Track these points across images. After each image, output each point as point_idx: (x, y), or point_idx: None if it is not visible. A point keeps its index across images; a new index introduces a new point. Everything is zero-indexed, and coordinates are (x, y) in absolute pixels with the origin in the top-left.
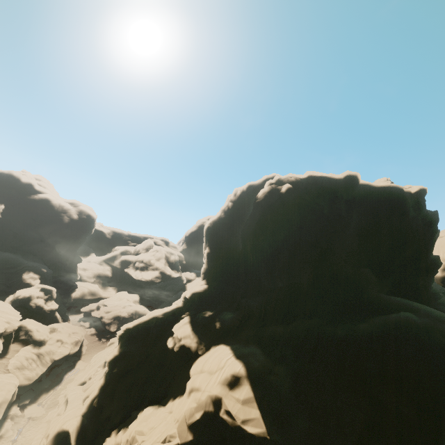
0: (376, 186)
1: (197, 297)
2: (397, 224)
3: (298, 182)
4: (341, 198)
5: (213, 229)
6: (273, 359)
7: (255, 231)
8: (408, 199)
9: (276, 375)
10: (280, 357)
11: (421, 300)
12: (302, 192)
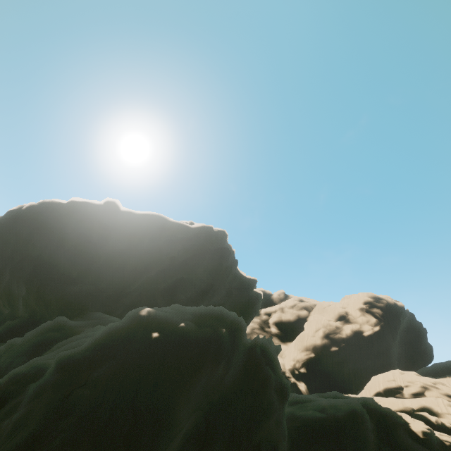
0: (138, 213)
1: None
2: (147, 246)
3: (51, 203)
4: (98, 221)
5: None
6: None
7: None
8: (175, 228)
9: None
10: None
11: None
12: (46, 210)
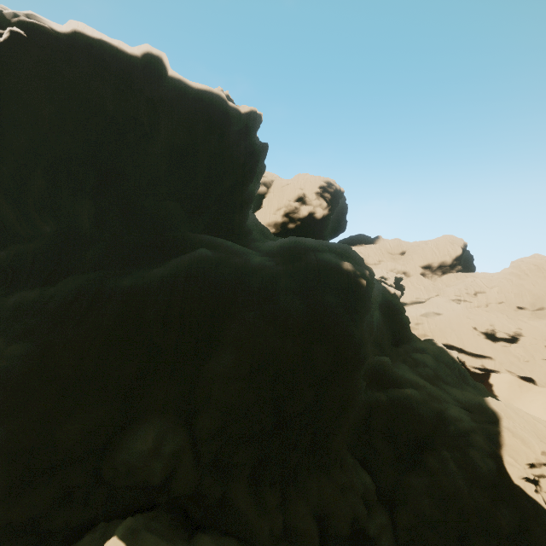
0: (193, 87)
1: None
2: (216, 148)
3: (47, 34)
4: (139, 92)
5: None
6: (9, 339)
7: None
8: (234, 118)
9: (4, 359)
10: (24, 332)
11: (233, 237)
12: (55, 58)
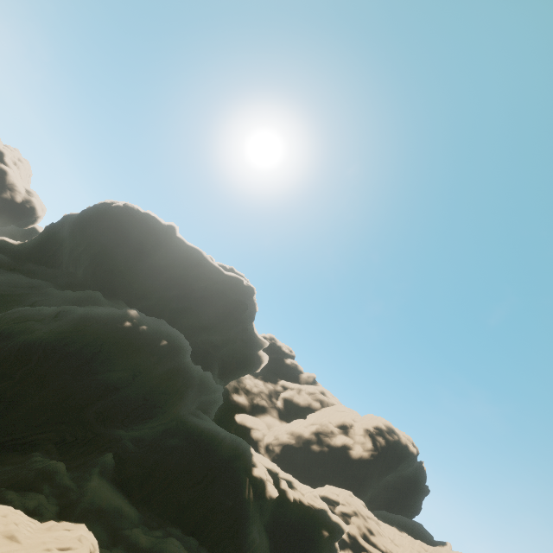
0: (188, 244)
1: (2, 244)
2: (180, 272)
3: (132, 209)
4: (156, 236)
5: (65, 217)
6: None
7: (76, 219)
8: (209, 268)
9: None
10: None
11: None
12: (126, 213)
